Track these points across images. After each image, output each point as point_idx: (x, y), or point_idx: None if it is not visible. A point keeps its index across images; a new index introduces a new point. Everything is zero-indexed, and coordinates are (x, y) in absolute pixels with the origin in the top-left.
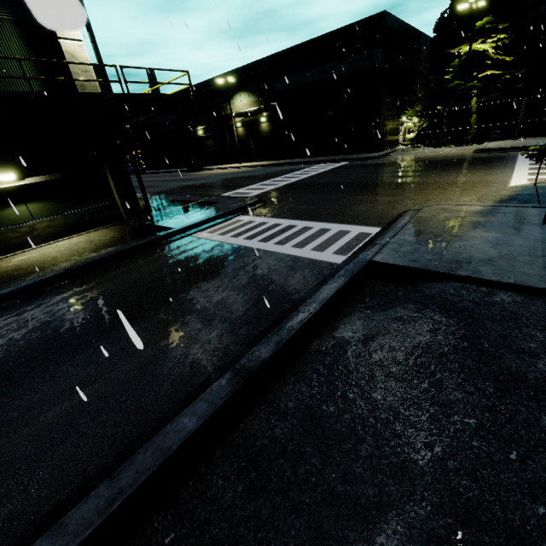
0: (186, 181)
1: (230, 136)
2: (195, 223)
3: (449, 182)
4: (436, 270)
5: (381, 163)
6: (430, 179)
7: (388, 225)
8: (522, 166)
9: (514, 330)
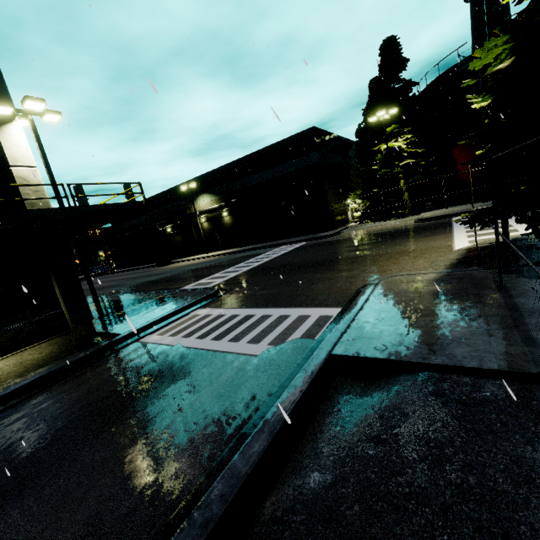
0: (152, 276)
1: (197, 231)
2: (146, 325)
3: (399, 252)
4: (406, 360)
5: (336, 240)
6: (381, 250)
7: (348, 304)
8: (459, 230)
9: (526, 447)
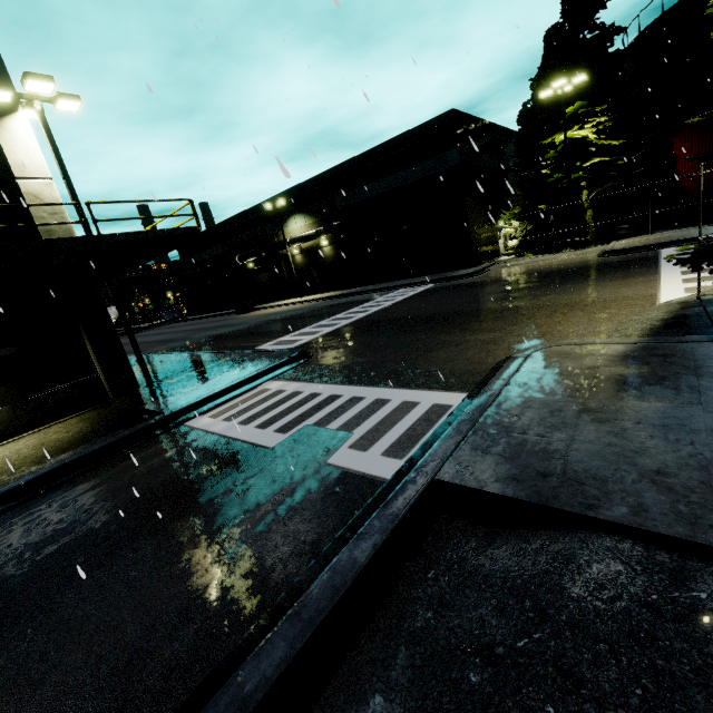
0: (227, 327)
1: (287, 266)
2: (196, 402)
3: (569, 304)
4: (556, 506)
5: (477, 281)
6: (542, 300)
7: (478, 388)
8: (670, 270)
9: None
